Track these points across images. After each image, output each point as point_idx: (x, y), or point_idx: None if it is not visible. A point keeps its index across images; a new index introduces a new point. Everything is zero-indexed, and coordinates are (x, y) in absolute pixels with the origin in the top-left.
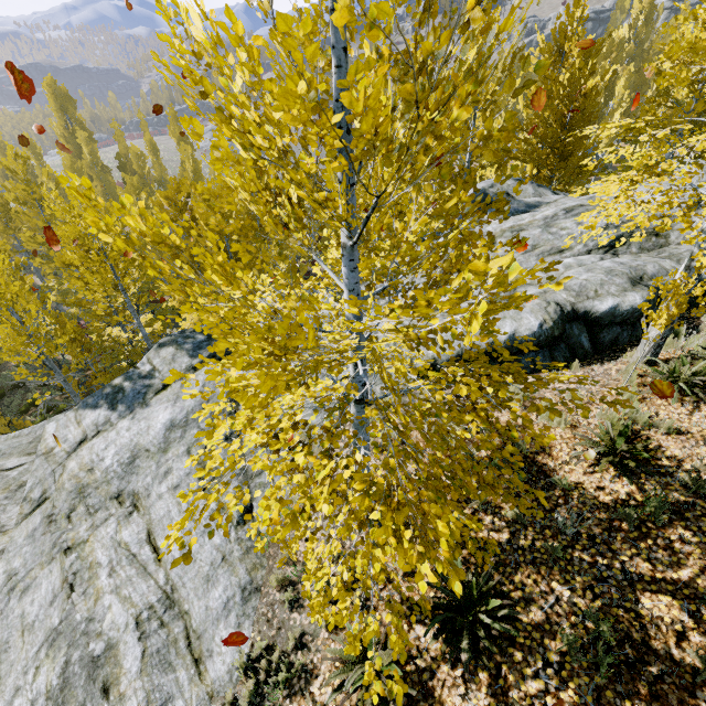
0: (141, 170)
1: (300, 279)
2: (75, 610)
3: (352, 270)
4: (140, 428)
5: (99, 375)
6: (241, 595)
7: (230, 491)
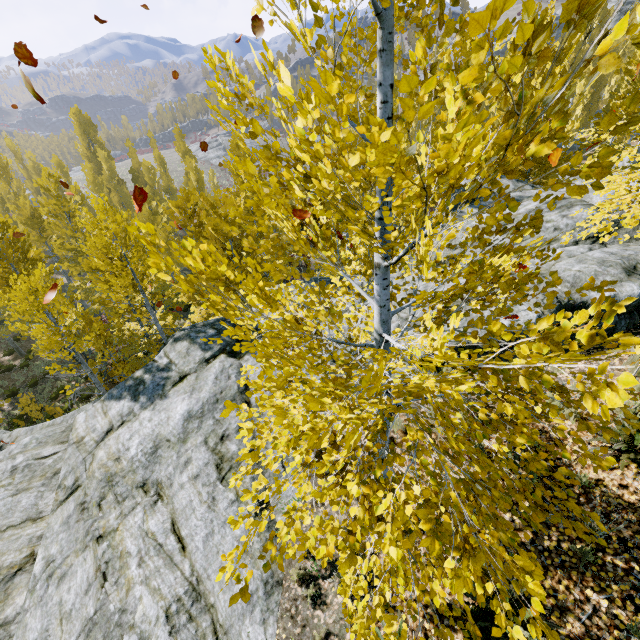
0: (152, 181)
1: (317, 287)
2: (108, 600)
3: (384, 288)
4: (161, 419)
5: (119, 364)
6: (263, 589)
7: (246, 481)
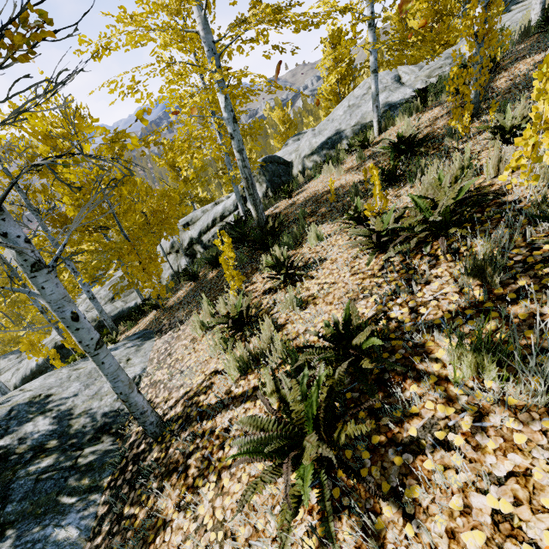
0: None
1: None
2: None
3: None
4: None
5: None
6: None
7: None
